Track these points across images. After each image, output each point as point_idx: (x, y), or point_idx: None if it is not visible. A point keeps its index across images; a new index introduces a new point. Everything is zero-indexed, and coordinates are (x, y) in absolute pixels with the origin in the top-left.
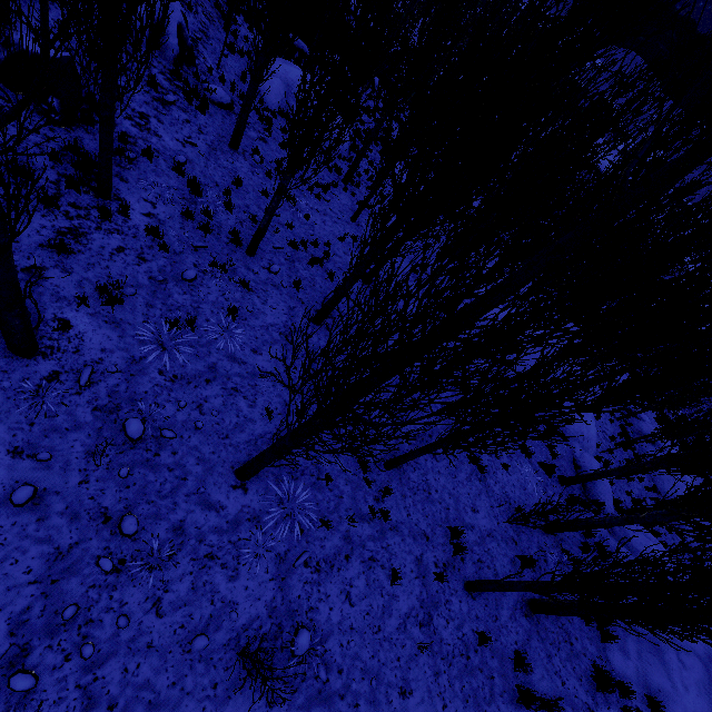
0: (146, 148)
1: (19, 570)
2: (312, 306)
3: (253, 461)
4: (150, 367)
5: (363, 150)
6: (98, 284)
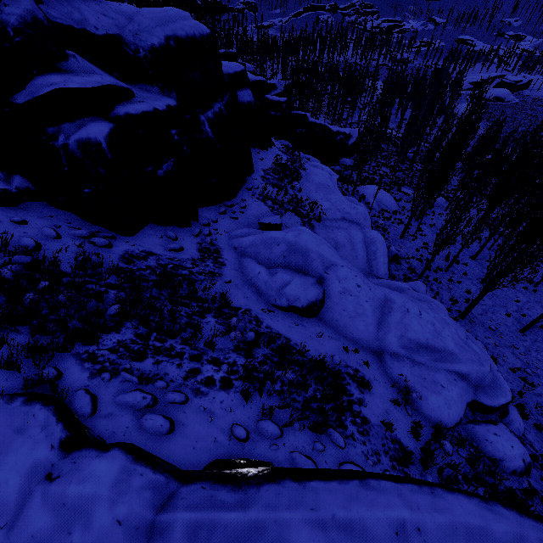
0: (407, 257)
1: (511, 356)
2: (474, 279)
3: (530, 324)
4: (475, 314)
5: (424, 206)
6: (447, 299)
